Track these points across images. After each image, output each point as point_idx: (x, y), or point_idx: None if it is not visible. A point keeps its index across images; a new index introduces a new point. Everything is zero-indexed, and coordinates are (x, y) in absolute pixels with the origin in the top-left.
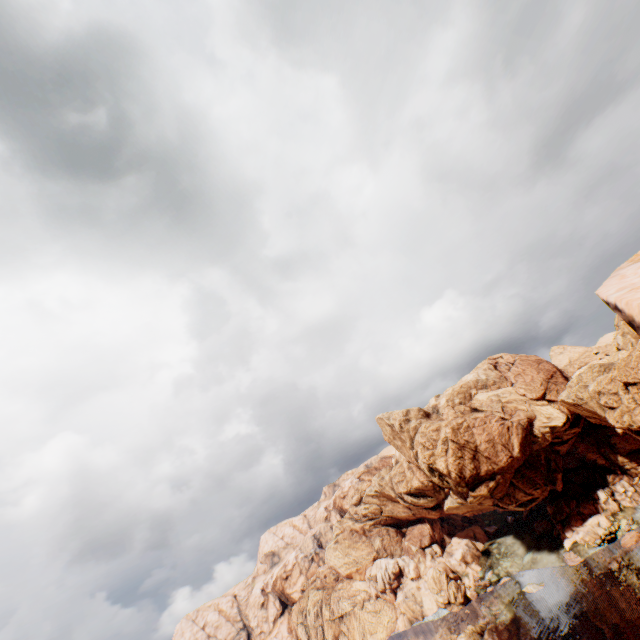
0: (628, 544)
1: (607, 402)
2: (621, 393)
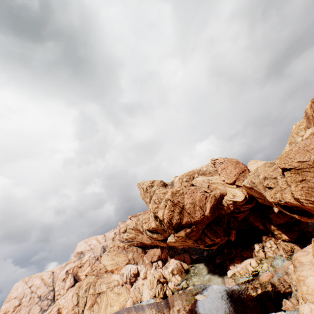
0: (264, 280)
1: (268, 184)
2: (279, 177)
